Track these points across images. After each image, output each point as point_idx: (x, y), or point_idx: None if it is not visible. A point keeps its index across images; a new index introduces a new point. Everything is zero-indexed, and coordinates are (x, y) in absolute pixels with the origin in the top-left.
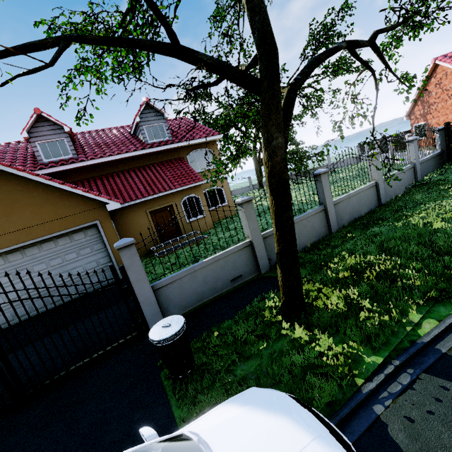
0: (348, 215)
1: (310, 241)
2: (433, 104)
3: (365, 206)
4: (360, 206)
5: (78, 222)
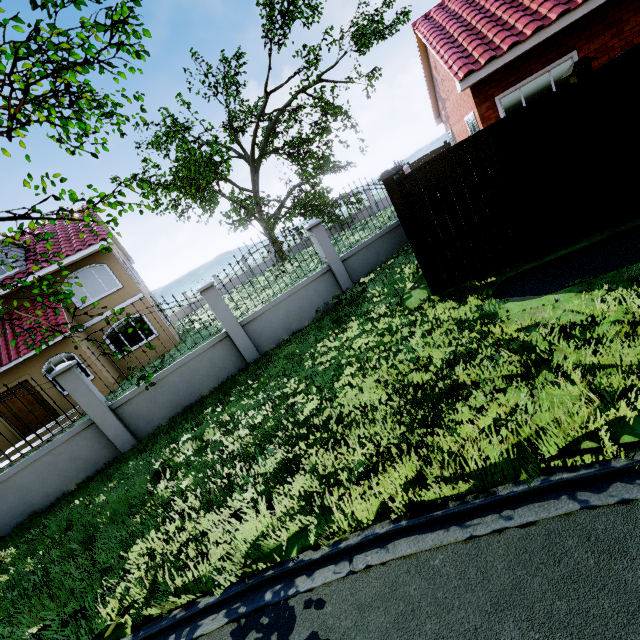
0: (166, 407)
1: (75, 481)
2: (445, 101)
3: (209, 378)
4: (195, 383)
5: None
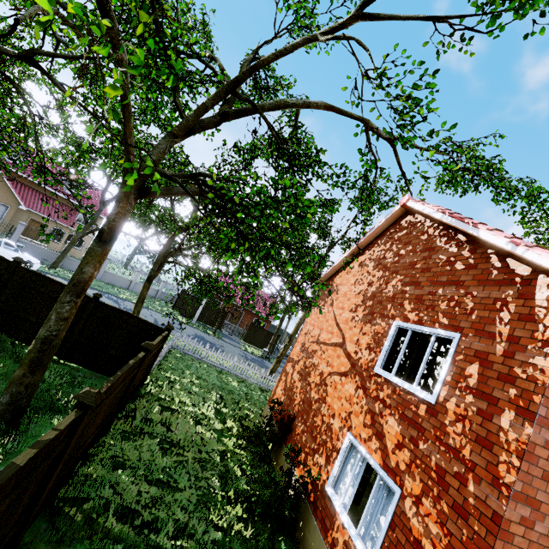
0: (109, 280)
1: None
2: None
3: (120, 284)
4: (118, 282)
5: (2, 201)
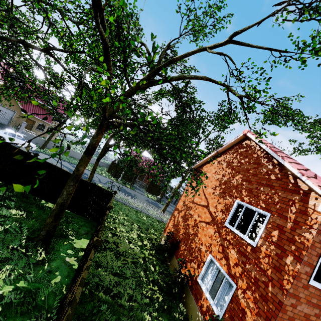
0: (72, 155)
1: (58, 151)
2: None
3: (78, 157)
4: (76, 156)
5: (12, 108)
